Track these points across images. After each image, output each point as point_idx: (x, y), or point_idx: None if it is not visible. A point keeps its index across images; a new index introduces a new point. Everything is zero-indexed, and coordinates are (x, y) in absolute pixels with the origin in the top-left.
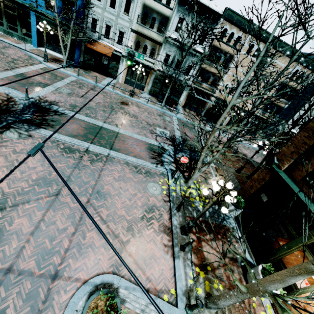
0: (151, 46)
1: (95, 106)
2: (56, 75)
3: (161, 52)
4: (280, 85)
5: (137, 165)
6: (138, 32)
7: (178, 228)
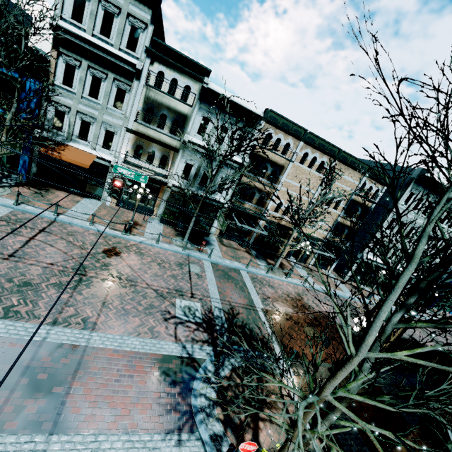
0: (162, 153)
1: (39, 276)
2: None
3: (177, 160)
4: (347, 202)
5: None
6: (139, 133)
7: None
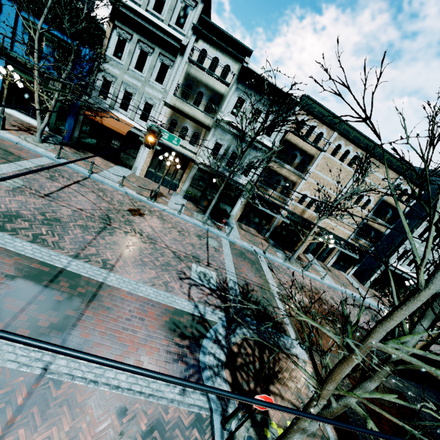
0: (194, 130)
1: (69, 216)
2: (8, 152)
3: (208, 139)
4: (378, 202)
5: (127, 400)
6: (175, 108)
7: None
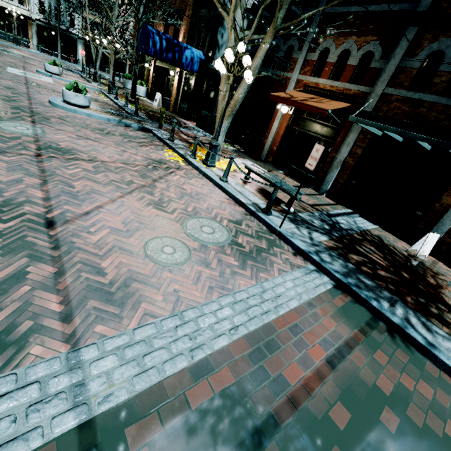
0: None
1: None
2: None
3: None
4: None
5: None
6: None
7: (91, 80)
